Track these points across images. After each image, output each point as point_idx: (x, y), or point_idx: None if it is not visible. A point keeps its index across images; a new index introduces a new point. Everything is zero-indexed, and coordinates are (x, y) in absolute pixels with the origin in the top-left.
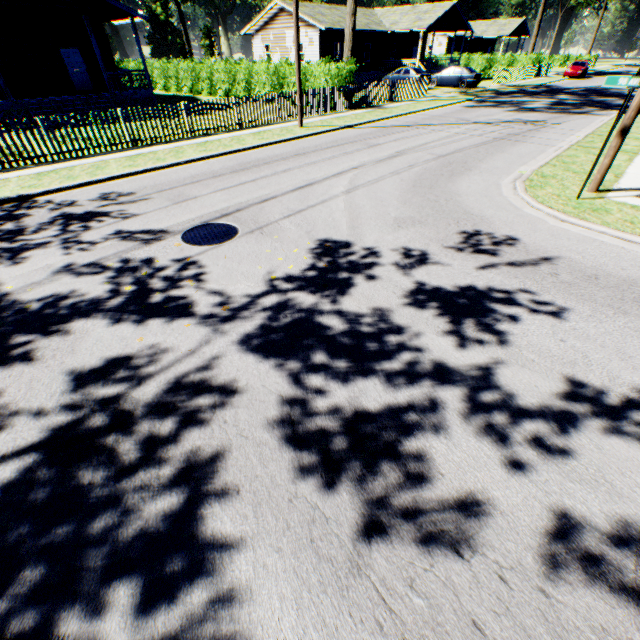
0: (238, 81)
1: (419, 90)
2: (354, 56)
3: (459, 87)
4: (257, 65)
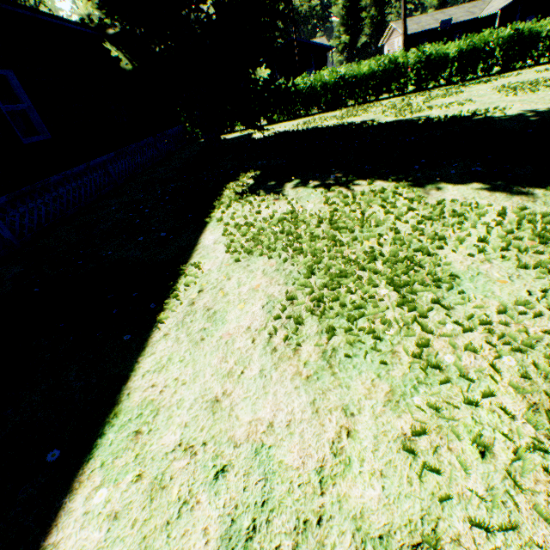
0: None
1: None
2: None
3: None
4: None
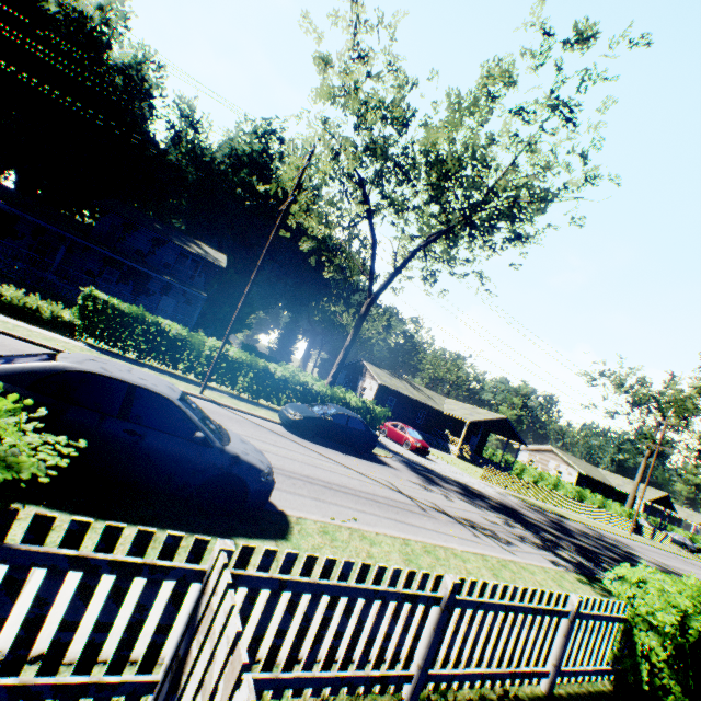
0: (543, 480)
1: (665, 539)
2: (591, 490)
3: (682, 548)
4: (565, 482)
